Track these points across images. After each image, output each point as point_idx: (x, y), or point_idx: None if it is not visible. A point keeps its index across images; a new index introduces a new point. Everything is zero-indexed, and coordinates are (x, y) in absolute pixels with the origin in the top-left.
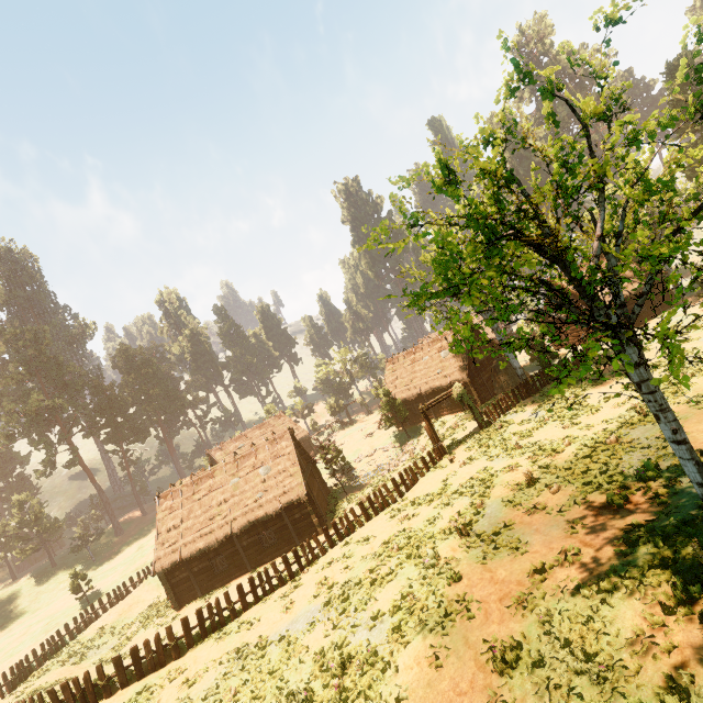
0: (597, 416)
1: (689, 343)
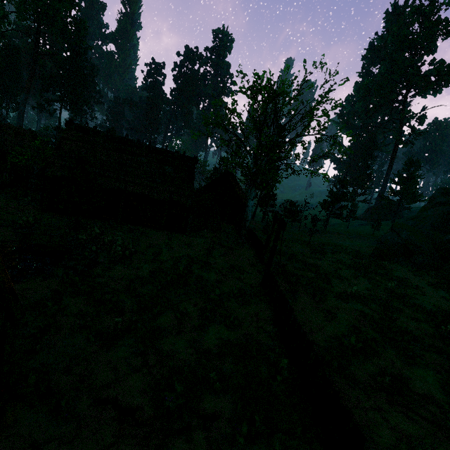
0: (357, 282)
1: (292, 248)
